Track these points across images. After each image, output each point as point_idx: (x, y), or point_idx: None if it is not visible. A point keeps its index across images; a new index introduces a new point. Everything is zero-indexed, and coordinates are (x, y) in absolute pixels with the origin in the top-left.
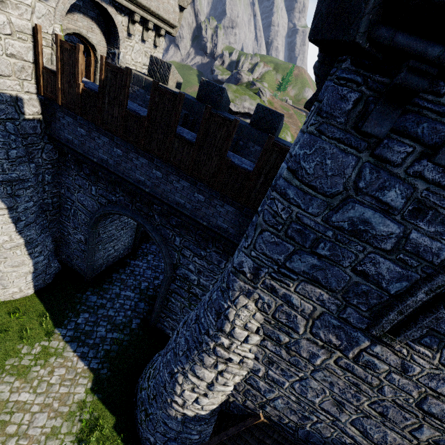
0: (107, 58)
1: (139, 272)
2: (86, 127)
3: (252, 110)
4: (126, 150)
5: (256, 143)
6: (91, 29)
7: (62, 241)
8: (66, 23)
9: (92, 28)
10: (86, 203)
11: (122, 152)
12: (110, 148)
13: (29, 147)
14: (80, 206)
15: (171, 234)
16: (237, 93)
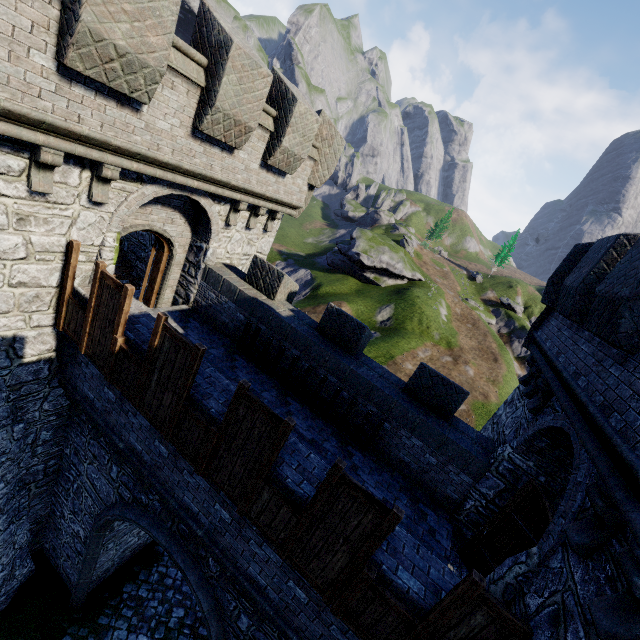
0: (189, 251)
1: (174, 579)
2: (118, 392)
3: (393, 266)
4: (175, 452)
5: (415, 434)
6: (171, 220)
7: (49, 521)
8: (132, 219)
9: (173, 219)
10: (99, 484)
11: (167, 452)
12: (149, 437)
13: (20, 400)
14: (88, 485)
15: (233, 604)
16: (373, 242)
